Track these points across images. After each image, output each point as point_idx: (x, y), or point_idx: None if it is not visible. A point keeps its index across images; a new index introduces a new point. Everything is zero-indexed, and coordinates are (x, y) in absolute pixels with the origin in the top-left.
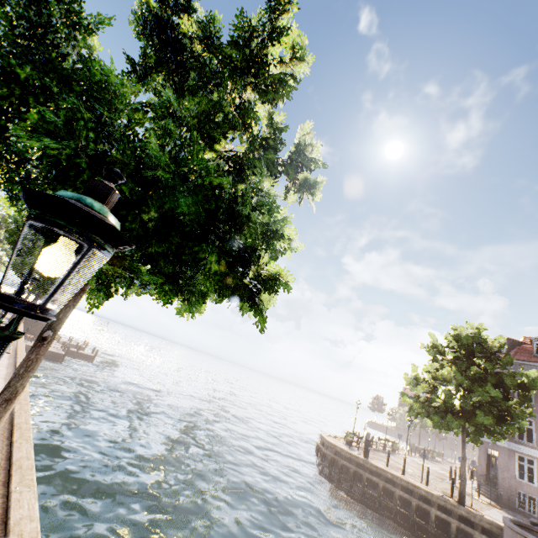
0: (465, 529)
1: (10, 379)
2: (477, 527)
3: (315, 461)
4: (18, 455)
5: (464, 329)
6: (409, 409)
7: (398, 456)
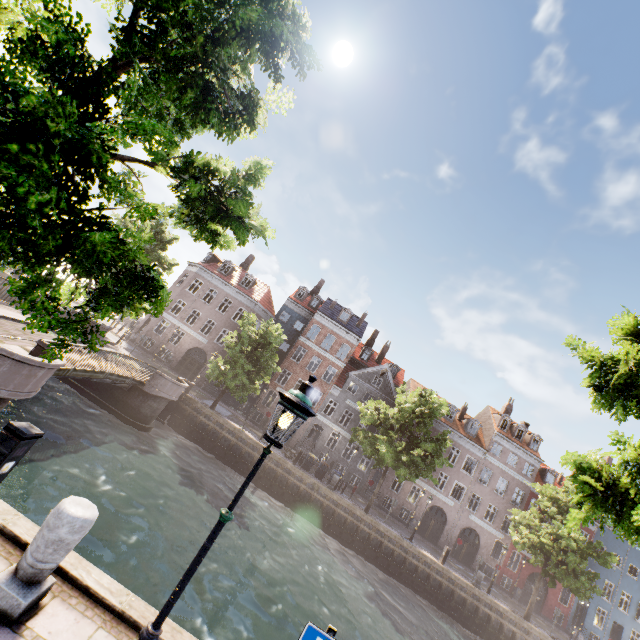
0: None
1: None
2: None
3: None
4: None
5: None
6: None
7: None
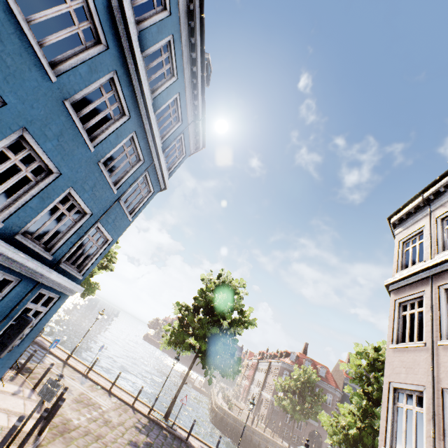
0: None
1: None
2: None
3: (214, 422)
4: None
5: (314, 375)
6: (279, 403)
7: None
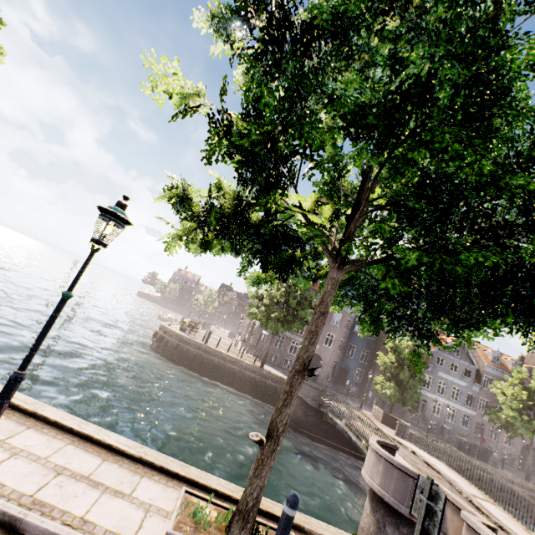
0: (263, 380)
1: (285, 421)
2: (270, 379)
3: (151, 345)
4: (176, 468)
5: None
6: (249, 314)
7: (202, 333)
